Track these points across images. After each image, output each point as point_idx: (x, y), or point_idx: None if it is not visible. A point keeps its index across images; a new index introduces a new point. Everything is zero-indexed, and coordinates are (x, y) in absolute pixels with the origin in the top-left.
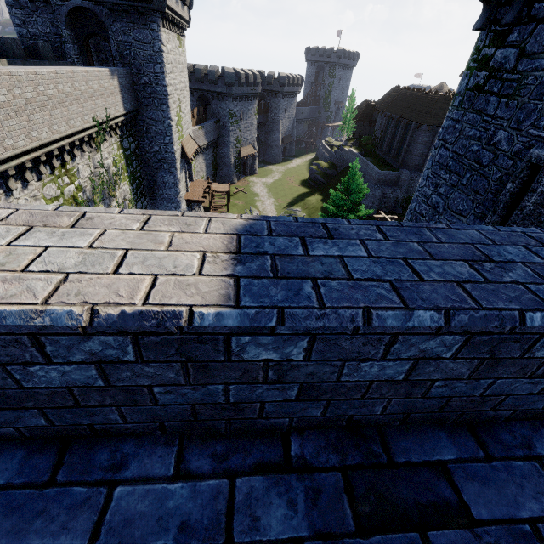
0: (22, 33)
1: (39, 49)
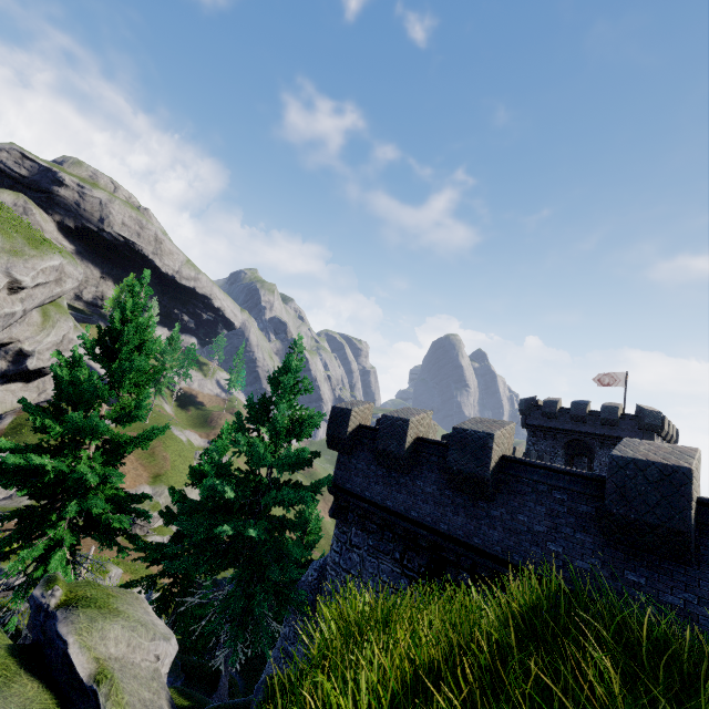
0: (529, 448)
1: (543, 458)
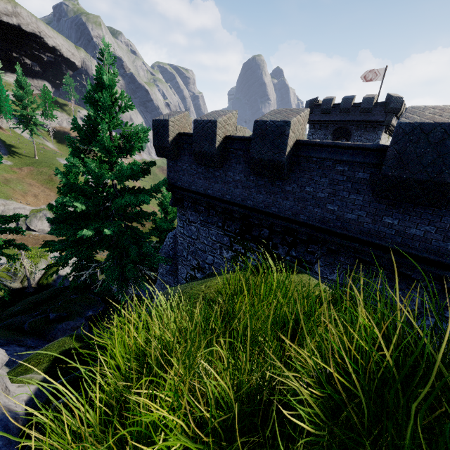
0: (309, 138)
1: None
